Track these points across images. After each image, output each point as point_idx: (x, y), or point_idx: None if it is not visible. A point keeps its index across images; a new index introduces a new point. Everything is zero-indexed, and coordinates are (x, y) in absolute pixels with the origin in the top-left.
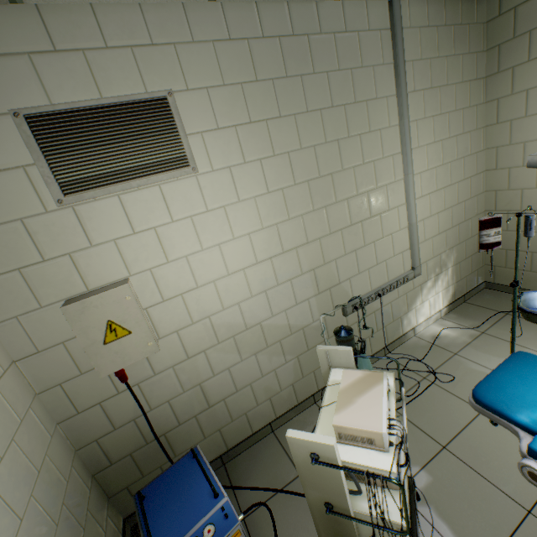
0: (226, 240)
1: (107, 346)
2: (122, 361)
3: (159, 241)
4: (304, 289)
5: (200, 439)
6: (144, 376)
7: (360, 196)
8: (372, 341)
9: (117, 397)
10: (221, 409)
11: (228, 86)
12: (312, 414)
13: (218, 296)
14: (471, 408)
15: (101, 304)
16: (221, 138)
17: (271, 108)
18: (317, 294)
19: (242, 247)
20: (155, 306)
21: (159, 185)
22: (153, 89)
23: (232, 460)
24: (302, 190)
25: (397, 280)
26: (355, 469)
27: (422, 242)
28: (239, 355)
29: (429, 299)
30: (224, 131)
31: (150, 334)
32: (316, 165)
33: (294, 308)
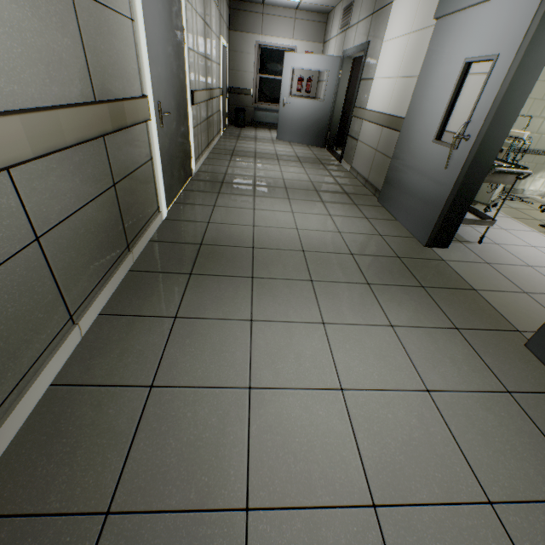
0: None
1: None
2: None
3: None
4: None
5: None
6: None
7: None
8: None
9: None
10: None
11: None
12: None
13: None
14: (534, 209)
15: None
16: None
17: None
18: None
19: None
20: None
21: None
22: None
23: None
24: None
25: (538, 150)
26: (511, 137)
27: None
28: None
29: None
30: None
31: None
32: None
33: None
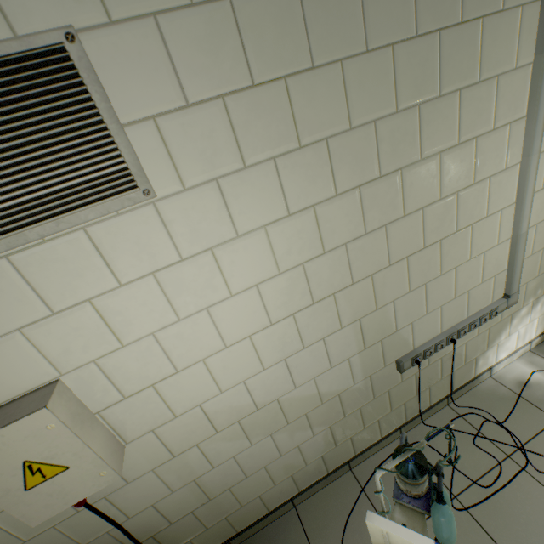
0: (219, 299)
1: (32, 490)
2: (62, 501)
3: (101, 318)
4: (344, 347)
5: (201, 530)
6: (112, 487)
7: (444, 201)
8: (433, 391)
9: (78, 515)
10: (227, 498)
11: (201, 5)
12: (346, 489)
13: (211, 377)
14: None
15: (4, 444)
16: (196, 125)
17: (294, 50)
18: (362, 350)
19: (245, 306)
20: (113, 407)
21: (84, 229)
22: (30, 27)
23: (244, 542)
24: (348, 202)
25: (481, 316)
26: None
27: (527, 257)
28: (248, 439)
29: (518, 329)
30: (200, 109)
31: (101, 462)
32: (376, 157)
33: (327, 372)
